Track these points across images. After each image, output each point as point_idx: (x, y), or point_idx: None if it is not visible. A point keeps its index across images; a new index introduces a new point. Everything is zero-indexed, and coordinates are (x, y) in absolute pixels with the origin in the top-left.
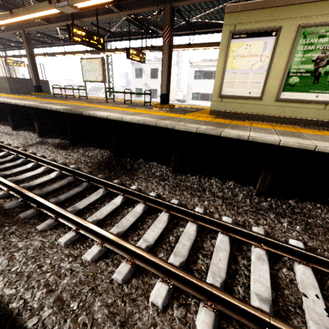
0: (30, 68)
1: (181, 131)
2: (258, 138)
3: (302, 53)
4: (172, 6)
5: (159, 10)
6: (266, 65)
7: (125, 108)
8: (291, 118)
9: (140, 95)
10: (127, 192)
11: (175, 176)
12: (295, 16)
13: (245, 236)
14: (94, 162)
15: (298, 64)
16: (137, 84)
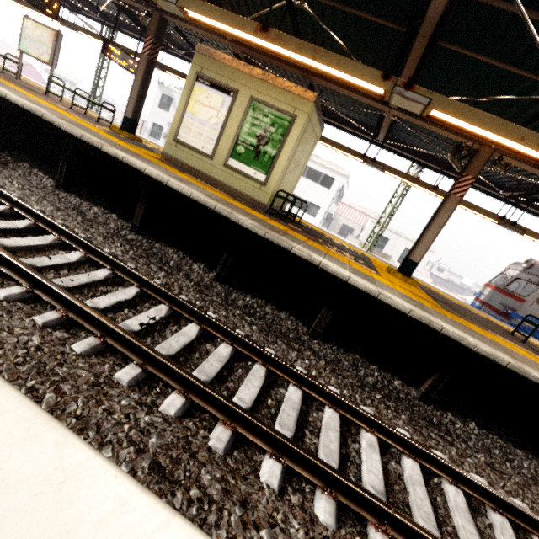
0: None
1: (73, 137)
2: (130, 161)
3: (250, 124)
4: (165, 18)
5: (146, 13)
6: (221, 124)
7: (53, 105)
8: (234, 190)
9: (158, 137)
10: None
11: (54, 190)
12: (250, 86)
13: (54, 229)
14: None
15: (246, 135)
16: (158, 117)
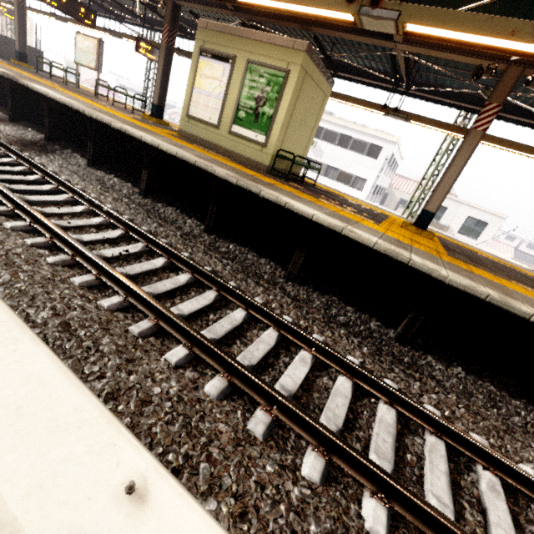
0: (15, 25)
1: (94, 120)
2: (131, 131)
3: (248, 88)
4: (178, 4)
5: (161, 3)
6: (223, 92)
7: (94, 102)
8: (239, 155)
9: None
10: (10, 151)
11: (86, 168)
12: (246, 49)
13: (70, 191)
14: (17, 137)
15: (246, 99)
16: None
